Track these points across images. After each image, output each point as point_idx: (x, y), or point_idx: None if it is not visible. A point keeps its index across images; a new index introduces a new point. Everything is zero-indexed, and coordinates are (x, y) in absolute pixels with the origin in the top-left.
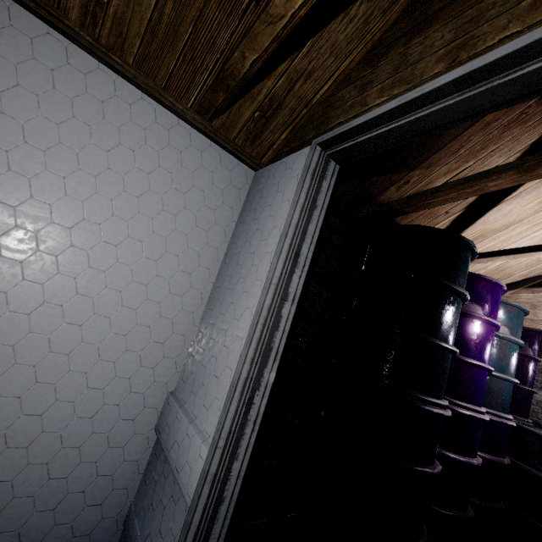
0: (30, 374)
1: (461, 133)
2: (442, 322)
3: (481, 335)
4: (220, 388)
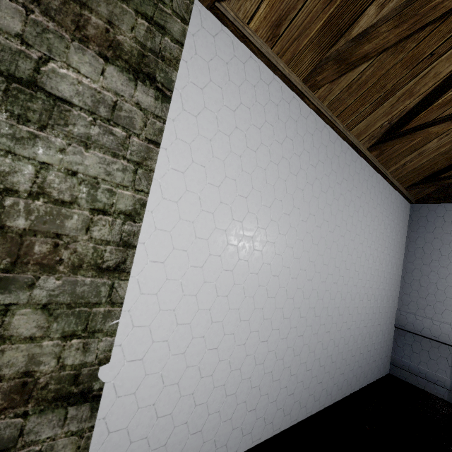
0: (379, 310)
1: None
2: None
3: None
4: (447, 306)
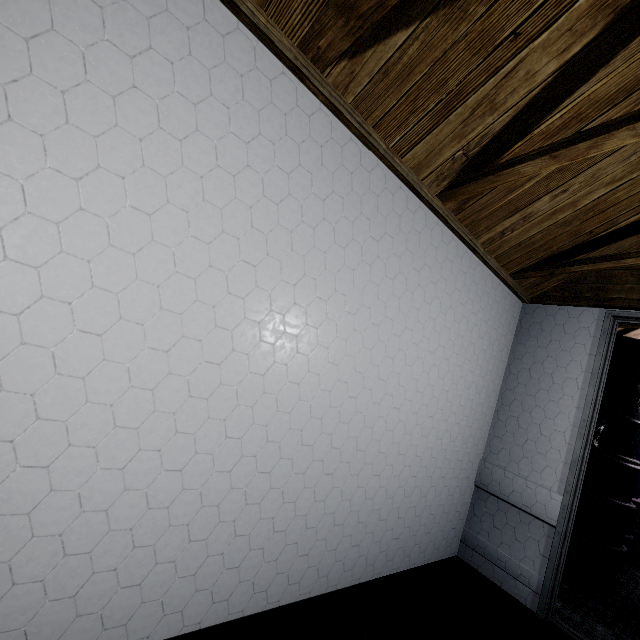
0: (444, 454)
1: None
2: None
3: None
4: (550, 460)
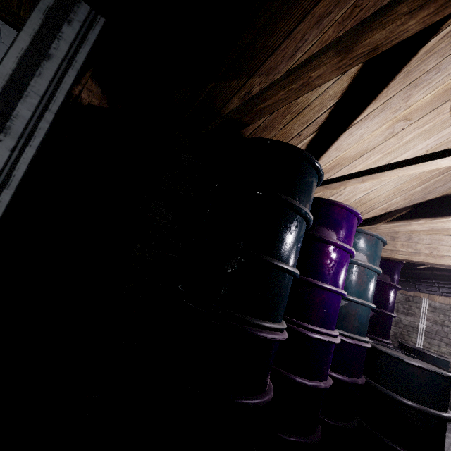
0: None
1: (293, 29)
2: (277, 239)
3: (334, 260)
4: None
